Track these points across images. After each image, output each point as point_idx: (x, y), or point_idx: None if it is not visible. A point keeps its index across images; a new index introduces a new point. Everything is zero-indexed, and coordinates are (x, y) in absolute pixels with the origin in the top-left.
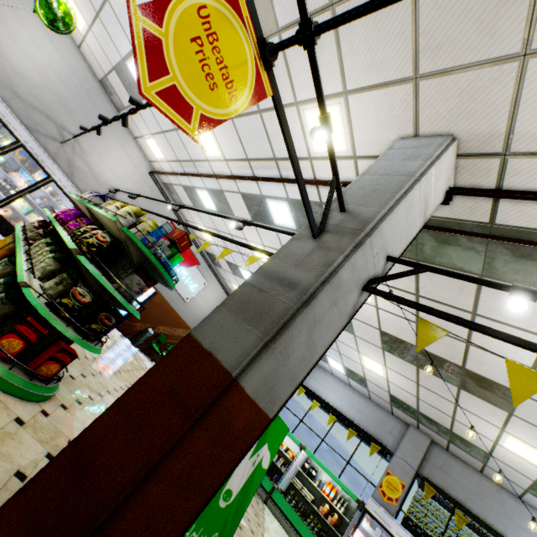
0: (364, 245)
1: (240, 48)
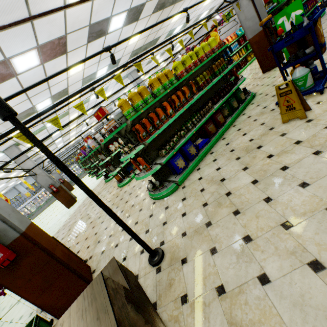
0: (232, 3)
1: (212, 35)
